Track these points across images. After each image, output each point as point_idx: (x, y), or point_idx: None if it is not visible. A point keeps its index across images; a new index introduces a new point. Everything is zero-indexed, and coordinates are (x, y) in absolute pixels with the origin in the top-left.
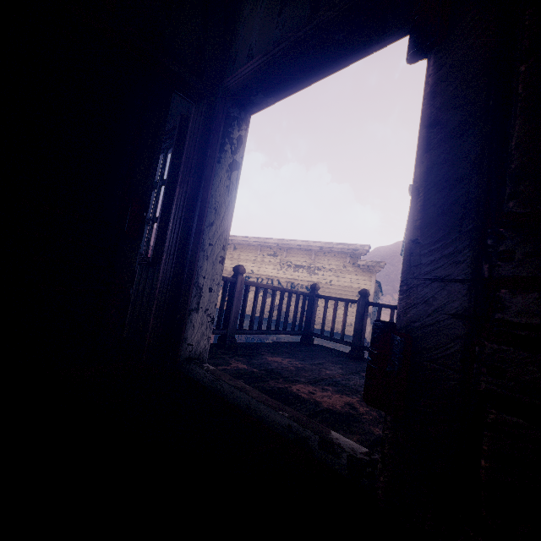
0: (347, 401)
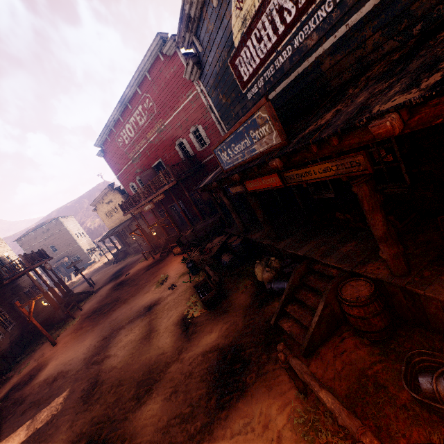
0: None
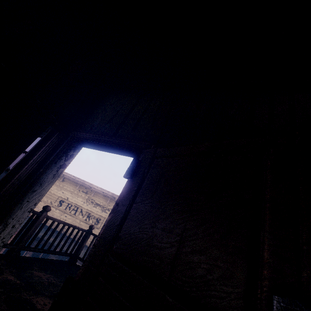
0: None
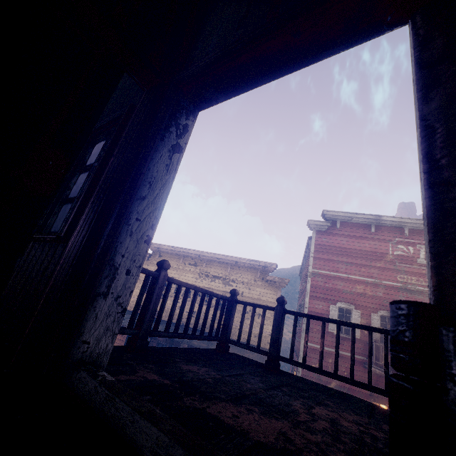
0: (278, 429)
